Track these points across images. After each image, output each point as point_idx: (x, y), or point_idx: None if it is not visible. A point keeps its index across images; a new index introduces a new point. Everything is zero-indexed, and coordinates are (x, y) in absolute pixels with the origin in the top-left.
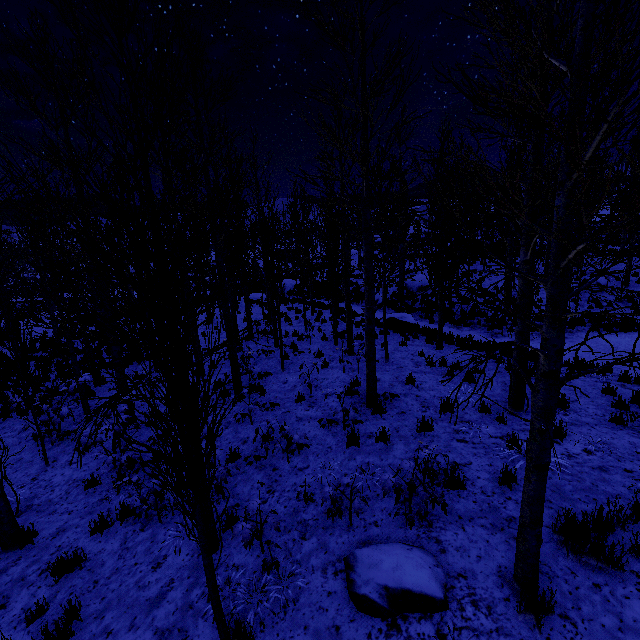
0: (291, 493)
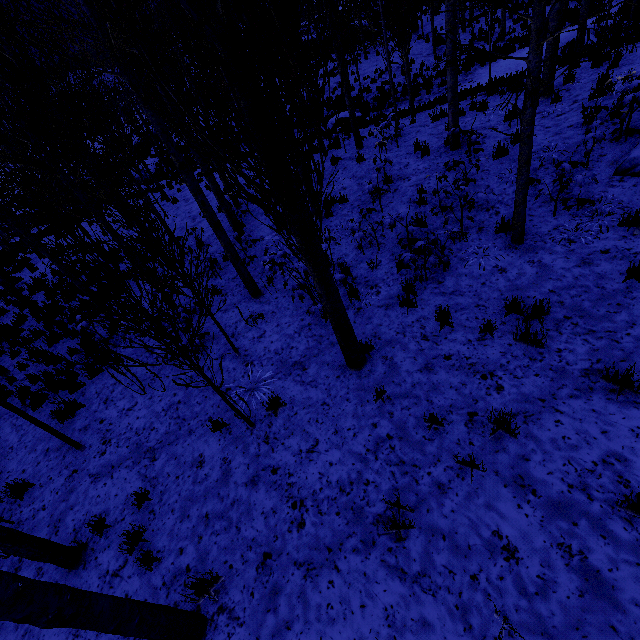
0: (509, 197)
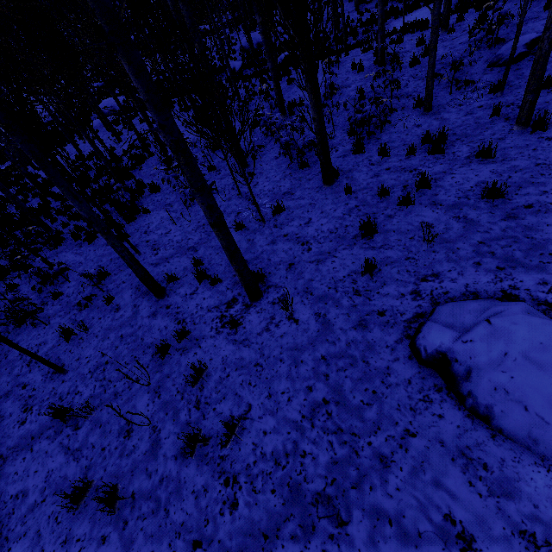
0: (421, 88)
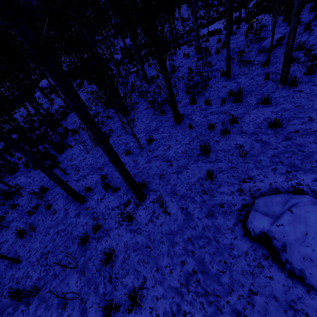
0: (223, 65)
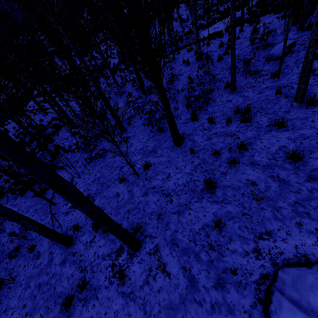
0: (227, 75)
